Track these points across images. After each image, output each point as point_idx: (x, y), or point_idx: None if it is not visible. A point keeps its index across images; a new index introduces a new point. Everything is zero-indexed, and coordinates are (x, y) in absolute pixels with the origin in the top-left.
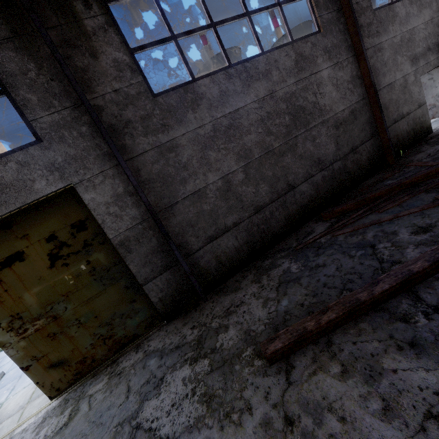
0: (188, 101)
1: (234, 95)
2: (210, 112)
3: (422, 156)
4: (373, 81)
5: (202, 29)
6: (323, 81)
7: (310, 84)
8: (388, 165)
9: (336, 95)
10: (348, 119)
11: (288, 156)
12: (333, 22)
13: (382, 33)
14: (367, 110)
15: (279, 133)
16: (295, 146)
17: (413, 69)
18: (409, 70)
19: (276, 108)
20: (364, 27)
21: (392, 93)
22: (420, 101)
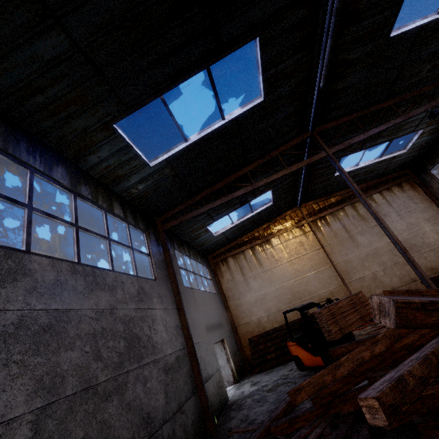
0: (1, 268)
1: (71, 291)
2: (28, 296)
3: (236, 421)
4: (191, 334)
5: (65, 221)
6: (157, 319)
7: (147, 316)
8: (211, 435)
9: (166, 336)
10: (174, 364)
11: (114, 402)
12: (164, 279)
13: (190, 303)
14: (187, 360)
15: (110, 360)
16: (125, 386)
17: (208, 336)
18: (207, 336)
19: (114, 327)
20: (181, 293)
21: (200, 351)
22: (217, 365)
